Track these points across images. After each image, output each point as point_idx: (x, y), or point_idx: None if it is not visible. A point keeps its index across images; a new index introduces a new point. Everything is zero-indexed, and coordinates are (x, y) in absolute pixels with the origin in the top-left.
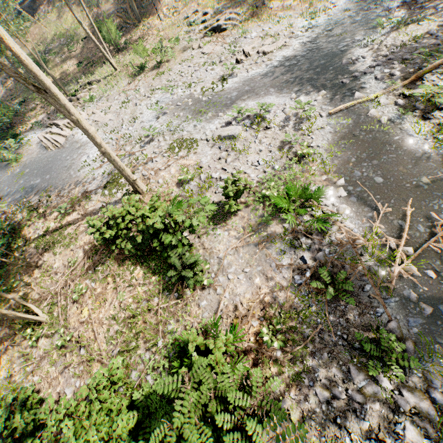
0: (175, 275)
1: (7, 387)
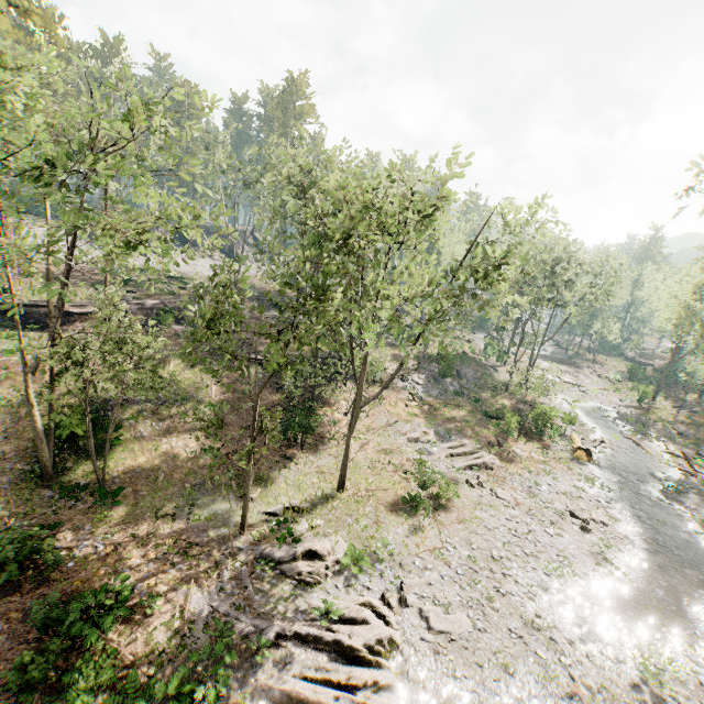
0: None
1: None
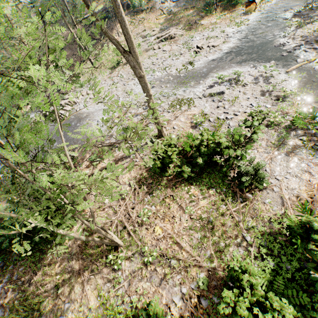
0: (246, 180)
1: (104, 314)
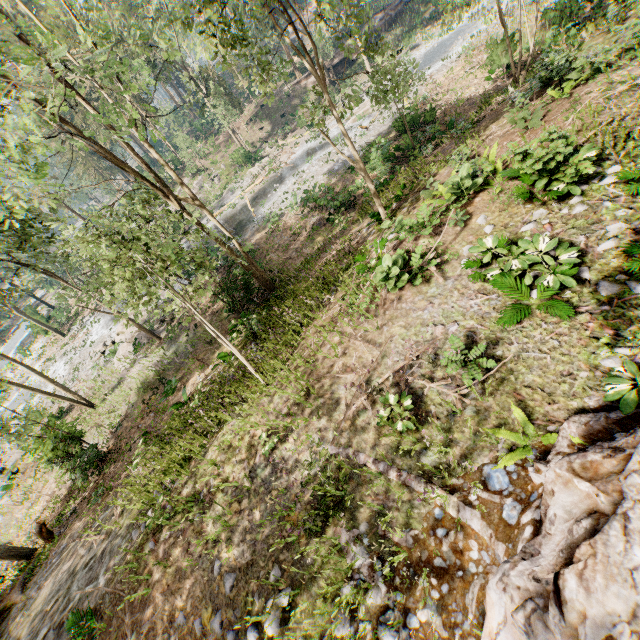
0: None
1: None
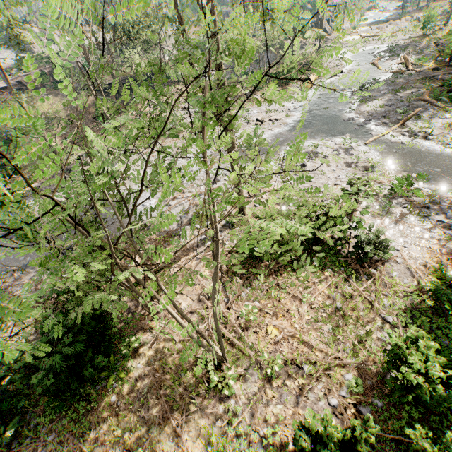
0: (369, 251)
1: None
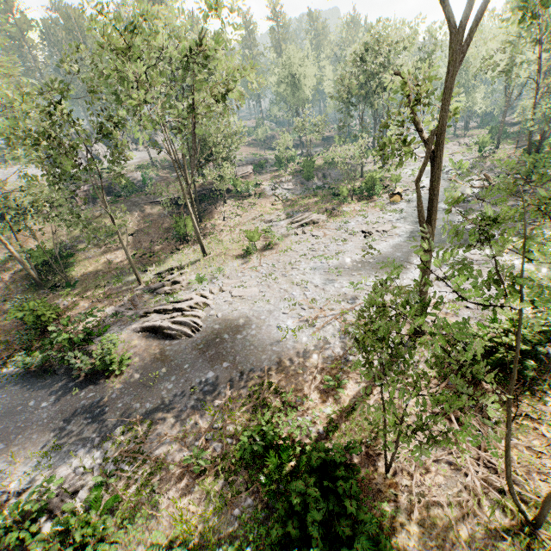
0: None
1: None
